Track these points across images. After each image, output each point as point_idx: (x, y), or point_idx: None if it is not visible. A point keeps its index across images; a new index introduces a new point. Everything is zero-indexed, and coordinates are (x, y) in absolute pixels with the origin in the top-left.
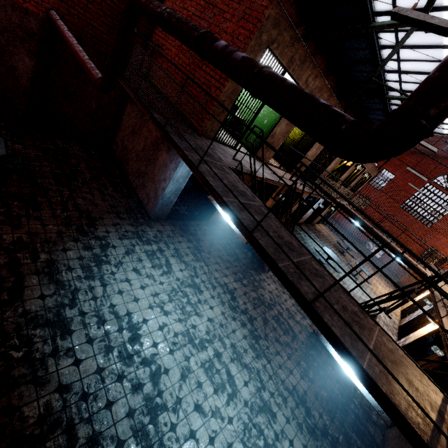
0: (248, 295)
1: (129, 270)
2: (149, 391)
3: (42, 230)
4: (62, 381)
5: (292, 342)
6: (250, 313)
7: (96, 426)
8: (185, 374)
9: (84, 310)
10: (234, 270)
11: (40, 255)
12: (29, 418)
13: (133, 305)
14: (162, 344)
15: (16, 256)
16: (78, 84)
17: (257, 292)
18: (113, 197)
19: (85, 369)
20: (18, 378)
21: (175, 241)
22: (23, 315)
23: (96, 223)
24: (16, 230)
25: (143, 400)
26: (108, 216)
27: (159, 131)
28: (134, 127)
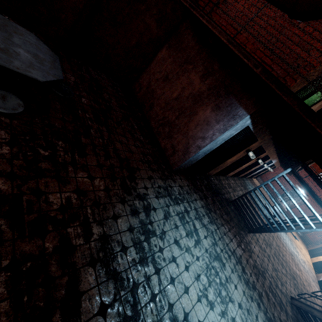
0: (249, 263)
1: (172, 243)
2: None
3: (90, 186)
4: None
5: (287, 320)
6: (257, 288)
7: None
8: None
9: None
10: (233, 232)
11: (93, 229)
12: None
13: (186, 300)
14: None
15: (66, 233)
16: (128, 13)
17: (252, 257)
18: (142, 143)
19: None
20: None
21: (193, 199)
22: None
23: (135, 176)
24: (63, 186)
25: None
26: (142, 167)
27: (205, 84)
28: (168, 73)
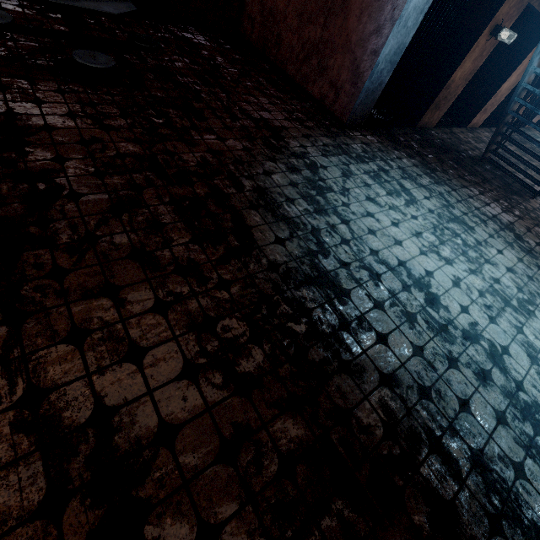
0: (534, 232)
1: (363, 200)
2: (502, 382)
3: (223, 147)
4: (380, 368)
5: None
6: None
7: (468, 440)
8: (532, 355)
9: (342, 259)
10: (492, 196)
11: (242, 182)
12: (372, 429)
13: (399, 251)
14: (472, 309)
15: (214, 184)
16: None
17: None
18: (281, 99)
19: (399, 350)
20: (321, 364)
21: (393, 157)
22: (271, 268)
23: (282, 135)
24: (193, 148)
25: (503, 397)
26: (290, 125)
27: None
28: None
